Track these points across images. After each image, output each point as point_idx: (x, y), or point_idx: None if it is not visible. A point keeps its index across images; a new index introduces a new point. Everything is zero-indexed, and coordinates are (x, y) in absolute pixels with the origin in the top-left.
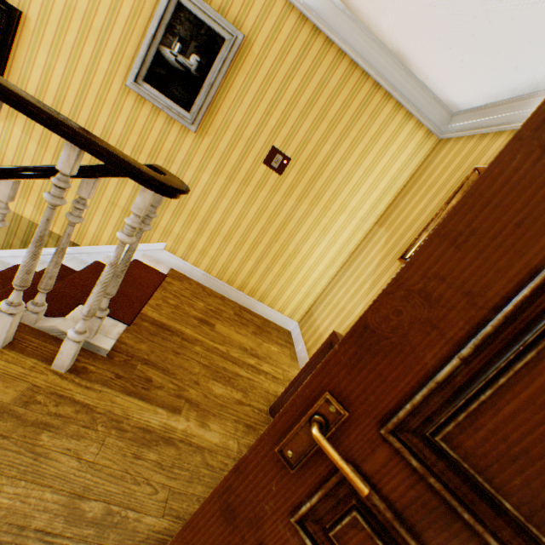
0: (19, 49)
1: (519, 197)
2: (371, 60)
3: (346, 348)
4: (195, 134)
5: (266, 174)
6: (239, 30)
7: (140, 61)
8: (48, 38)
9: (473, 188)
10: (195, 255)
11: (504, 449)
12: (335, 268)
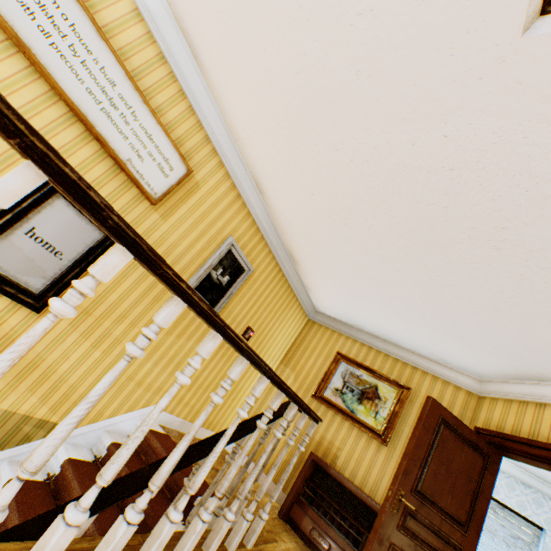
0: None
1: (422, 437)
2: (296, 285)
3: (402, 475)
4: None
5: None
6: (251, 265)
7: (199, 278)
8: None
9: (417, 435)
10: (181, 406)
11: (426, 485)
12: None
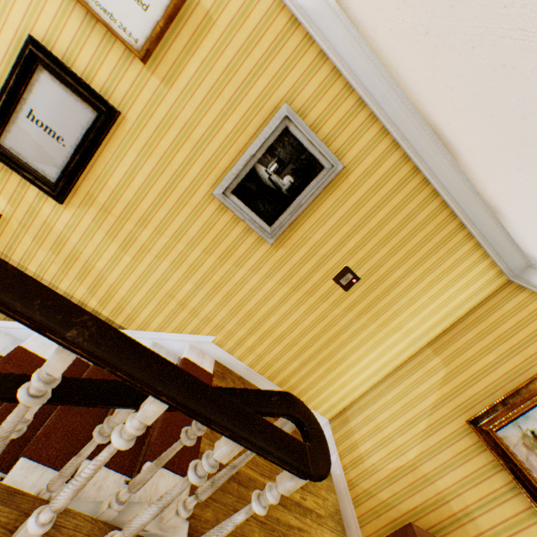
0: (108, 145)
1: None
2: (464, 204)
3: None
4: (270, 245)
5: (332, 288)
6: (340, 159)
7: (233, 176)
8: (141, 139)
9: None
10: (242, 350)
11: None
12: (377, 377)
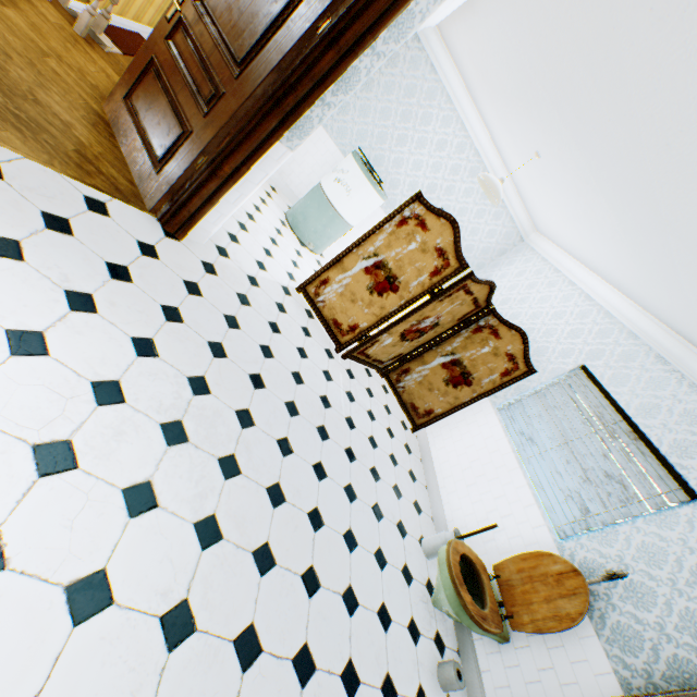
0: None
1: None
2: None
3: None
4: None
5: None
6: None
7: None
8: None
9: None
10: None
11: None
12: None
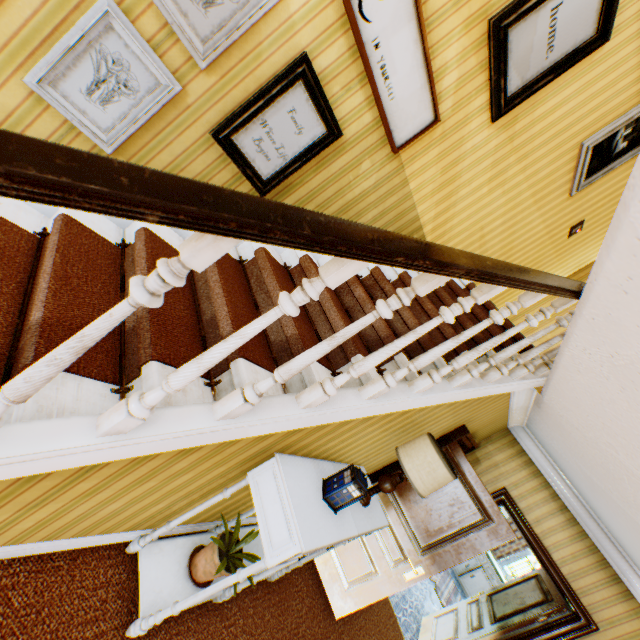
0: (568, 71)
1: None
2: None
3: None
4: (567, 196)
5: (563, 235)
6: None
7: (608, 134)
8: (591, 75)
9: None
10: None
11: None
12: None
